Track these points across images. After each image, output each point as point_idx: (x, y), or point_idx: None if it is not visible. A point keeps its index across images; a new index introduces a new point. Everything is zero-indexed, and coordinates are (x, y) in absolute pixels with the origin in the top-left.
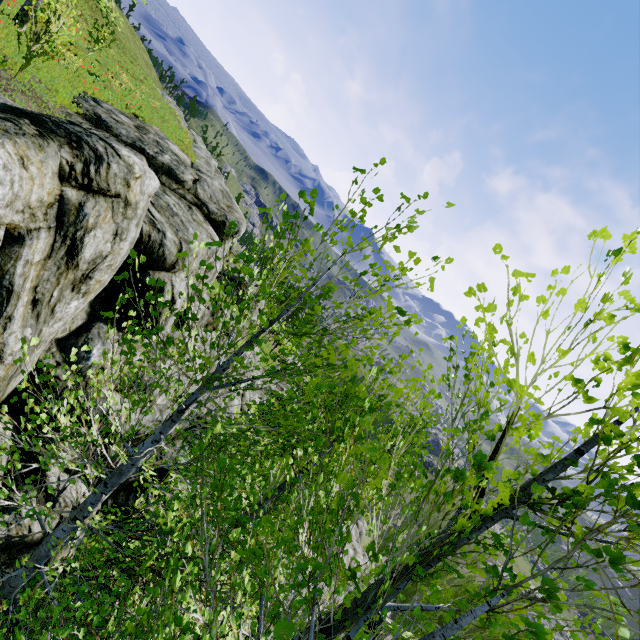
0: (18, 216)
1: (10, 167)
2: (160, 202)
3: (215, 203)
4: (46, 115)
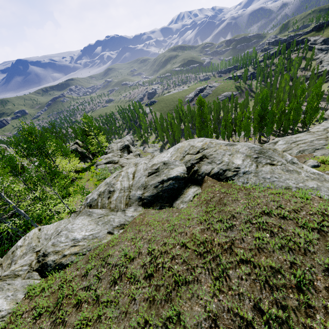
0: None
1: None
2: None
3: None
4: None
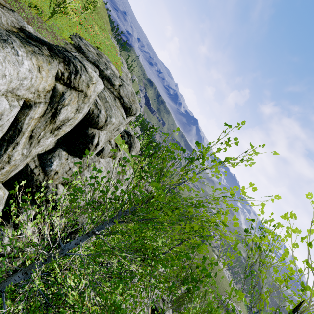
0: (31, 95)
1: (32, 71)
2: (101, 94)
3: (127, 98)
4: (55, 45)
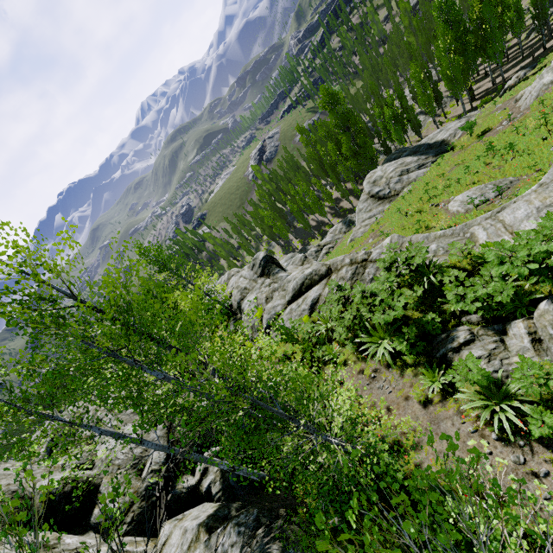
0: None
1: None
2: None
3: None
4: None
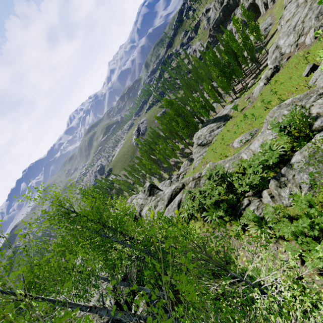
0: None
1: None
2: None
3: None
4: None
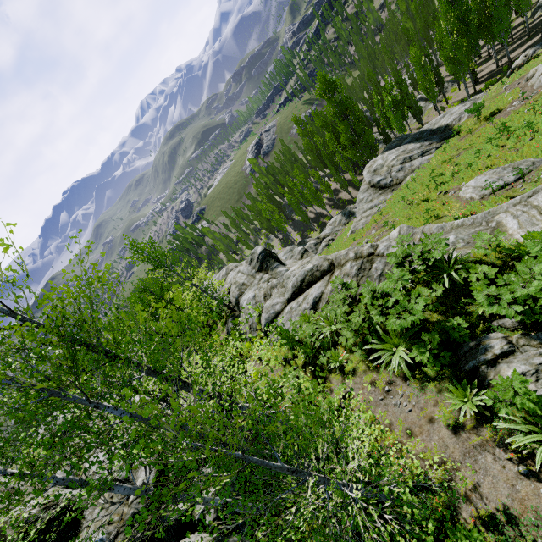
0: None
1: None
2: None
3: None
4: None
